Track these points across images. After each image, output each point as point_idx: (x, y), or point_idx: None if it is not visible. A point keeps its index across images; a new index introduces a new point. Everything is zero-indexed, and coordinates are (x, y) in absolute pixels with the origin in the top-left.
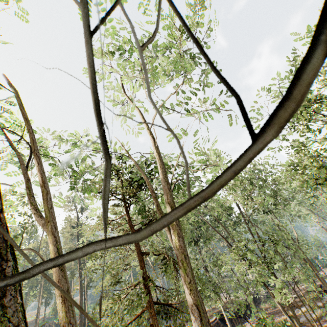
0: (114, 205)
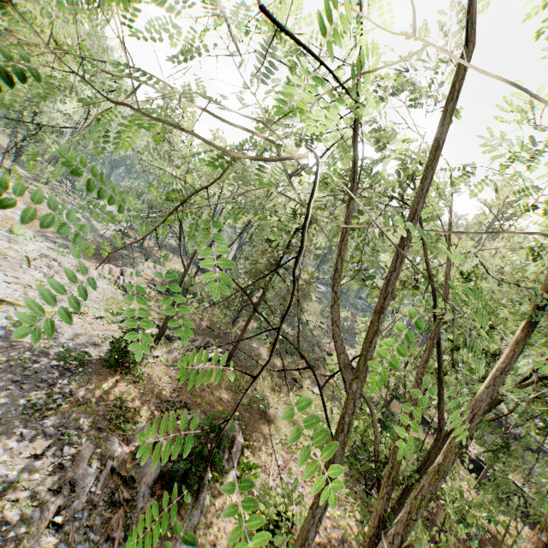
0: None
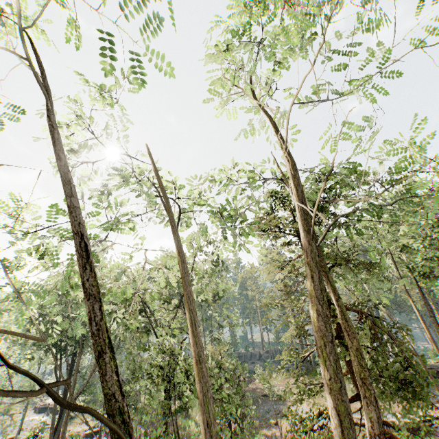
0: (282, 244)
